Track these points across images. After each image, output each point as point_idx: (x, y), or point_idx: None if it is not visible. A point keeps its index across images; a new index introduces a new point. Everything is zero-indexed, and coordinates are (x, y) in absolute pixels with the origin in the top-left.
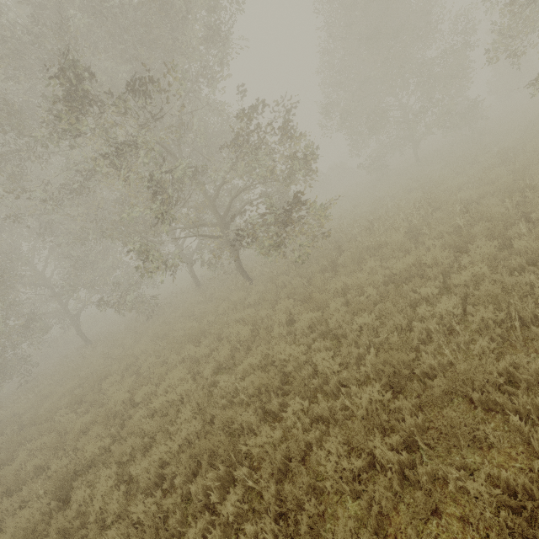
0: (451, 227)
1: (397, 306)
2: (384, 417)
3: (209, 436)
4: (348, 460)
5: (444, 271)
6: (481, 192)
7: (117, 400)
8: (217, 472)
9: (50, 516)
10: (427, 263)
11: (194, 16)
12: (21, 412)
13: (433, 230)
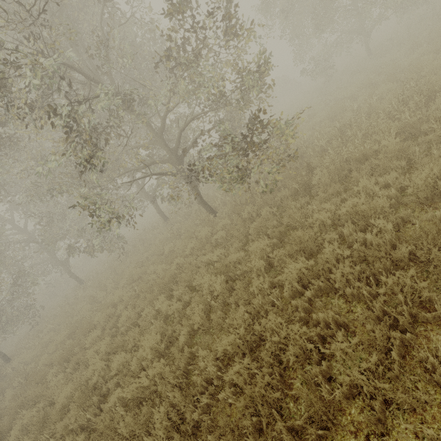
0: None
1: None
2: None
3: None
4: None
5: None
6: None
7: (96, 367)
8: None
9: None
10: None
11: None
12: (28, 360)
13: None
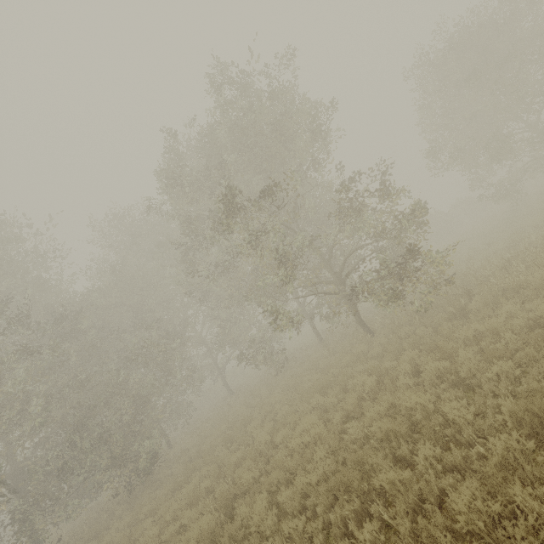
0: None
1: (541, 352)
2: (527, 467)
3: (342, 470)
4: (486, 506)
5: None
6: None
7: (260, 441)
8: (353, 505)
9: (220, 528)
10: None
11: (302, 129)
12: (189, 447)
13: None
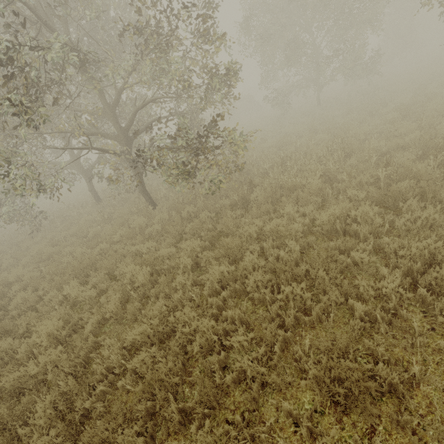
0: (372, 178)
1: (330, 275)
2: None
3: None
4: None
5: (373, 231)
6: (393, 144)
7: None
8: None
9: None
10: (358, 219)
11: None
12: None
13: (353, 178)
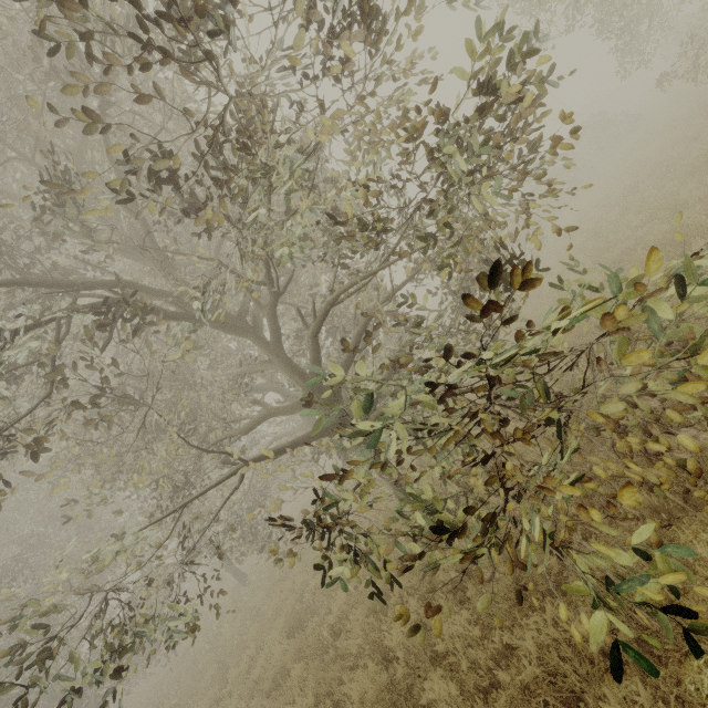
0: None
1: None
2: None
3: None
4: None
5: None
6: None
7: None
8: None
9: None
10: None
11: None
12: None
13: None
